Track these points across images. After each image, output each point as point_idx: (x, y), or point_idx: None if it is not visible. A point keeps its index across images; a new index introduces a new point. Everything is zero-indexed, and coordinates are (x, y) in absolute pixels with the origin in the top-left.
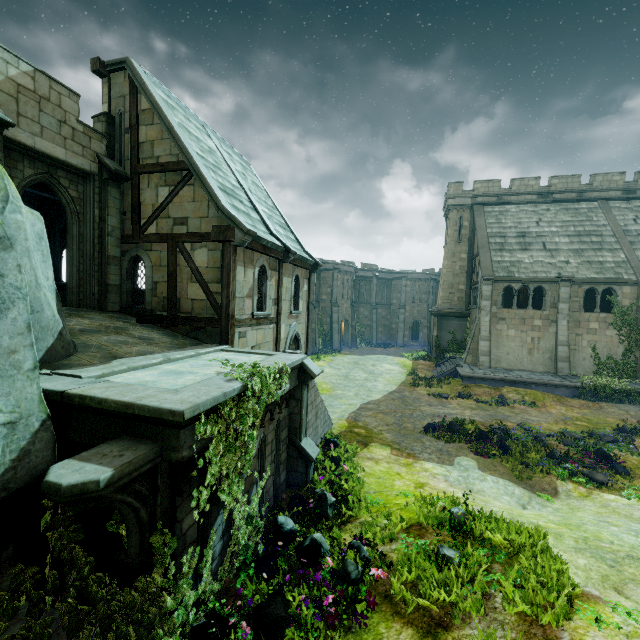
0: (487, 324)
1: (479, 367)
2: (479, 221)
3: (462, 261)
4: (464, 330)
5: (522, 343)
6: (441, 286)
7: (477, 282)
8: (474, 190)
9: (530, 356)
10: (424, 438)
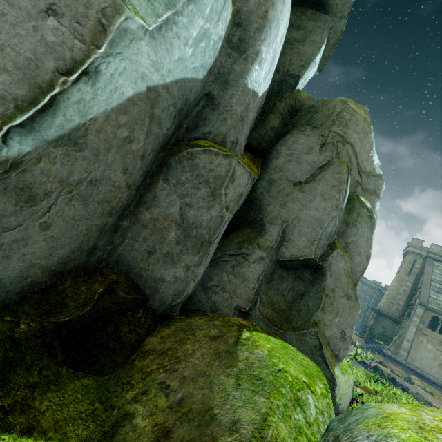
0: (413, 332)
1: (398, 356)
2: (428, 268)
3: (407, 287)
4: (393, 330)
5: (435, 357)
6: (386, 295)
7: (414, 304)
8: (430, 248)
9: (439, 368)
10: (358, 364)
